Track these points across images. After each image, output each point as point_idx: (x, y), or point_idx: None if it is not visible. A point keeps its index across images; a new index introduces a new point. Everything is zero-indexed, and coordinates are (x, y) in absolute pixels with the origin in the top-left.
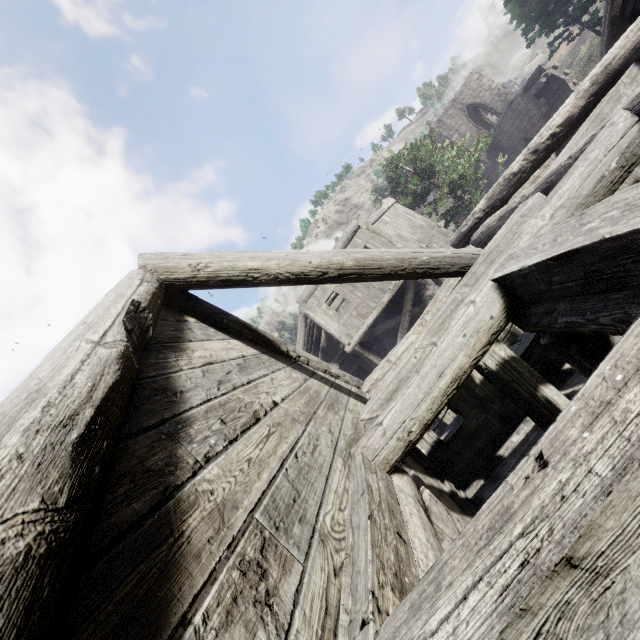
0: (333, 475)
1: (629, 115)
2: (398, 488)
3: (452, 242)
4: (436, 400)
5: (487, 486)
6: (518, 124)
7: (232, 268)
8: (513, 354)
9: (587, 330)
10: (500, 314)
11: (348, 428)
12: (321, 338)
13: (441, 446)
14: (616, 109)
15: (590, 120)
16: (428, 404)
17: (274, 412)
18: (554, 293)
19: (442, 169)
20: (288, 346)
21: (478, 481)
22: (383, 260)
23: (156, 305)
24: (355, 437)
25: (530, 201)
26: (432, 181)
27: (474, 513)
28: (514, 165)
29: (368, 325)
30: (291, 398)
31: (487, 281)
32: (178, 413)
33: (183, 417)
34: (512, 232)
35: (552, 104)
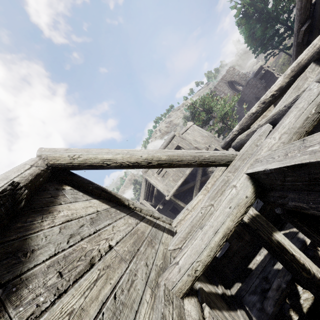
0: (141, 309)
1: (319, 85)
2: (187, 313)
3: (221, 146)
4: (213, 249)
5: (243, 287)
6: (252, 91)
7: (94, 158)
8: (257, 212)
9: (309, 212)
10: (251, 195)
11: (159, 258)
12: (154, 190)
13: (216, 260)
14: (305, 83)
15: (292, 88)
16: (208, 252)
17: (107, 255)
18: (286, 186)
19: (216, 109)
20: (129, 201)
21: (238, 283)
22: (183, 156)
23: (36, 182)
24: (163, 266)
25: (263, 128)
26: (211, 115)
27: (236, 307)
28: (253, 109)
29: (178, 185)
30: (123, 240)
31: (243, 174)
32: (19, 274)
33: (22, 277)
34: (254, 144)
35: (267, 82)
